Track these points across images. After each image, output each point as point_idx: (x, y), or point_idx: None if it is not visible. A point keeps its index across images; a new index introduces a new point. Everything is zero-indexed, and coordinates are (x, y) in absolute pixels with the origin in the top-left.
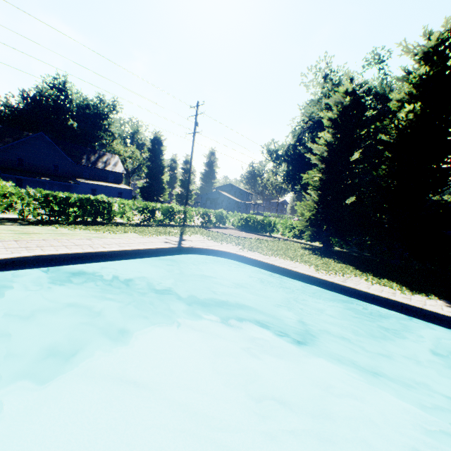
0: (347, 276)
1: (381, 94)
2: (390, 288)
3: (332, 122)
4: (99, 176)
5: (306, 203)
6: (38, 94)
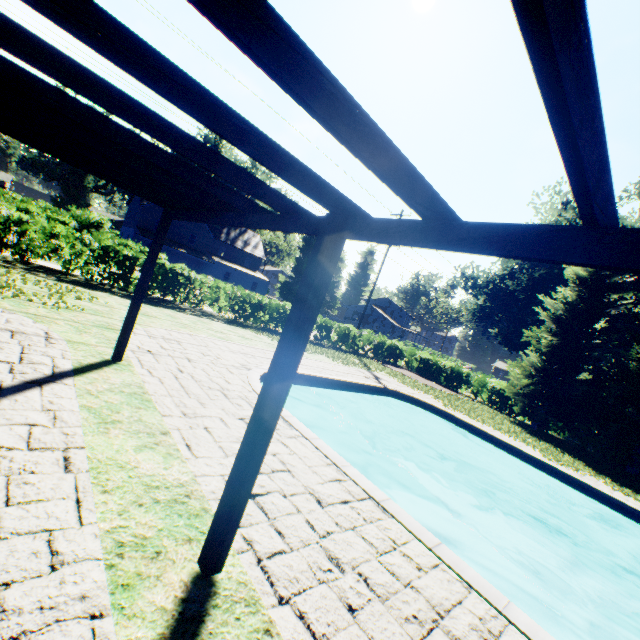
0: (580, 472)
1: None
2: (636, 500)
3: (578, 278)
4: (234, 257)
5: (520, 365)
6: None
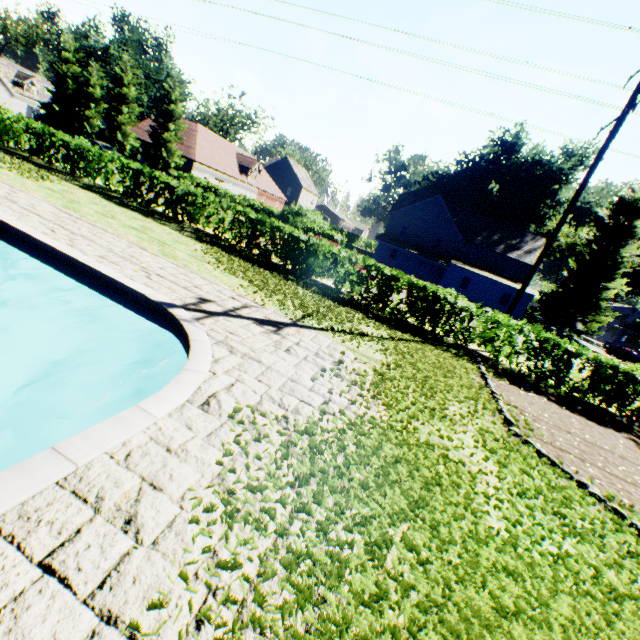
0: None
1: None
2: None
3: None
4: (490, 264)
5: None
6: (477, 155)
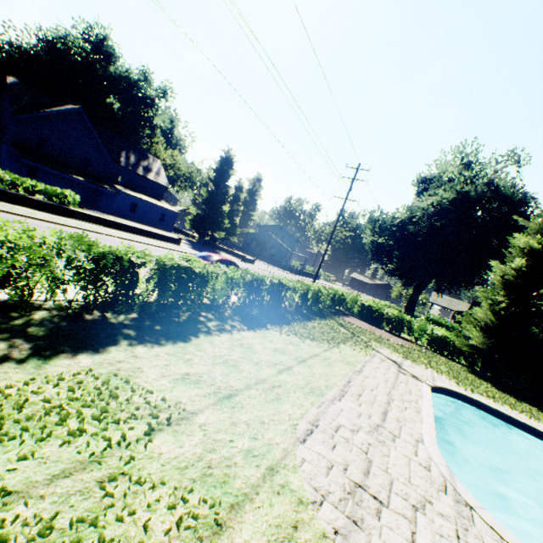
0: None
1: (506, 196)
2: None
3: (530, 249)
4: (137, 184)
5: (469, 319)
6: (61, 40)
